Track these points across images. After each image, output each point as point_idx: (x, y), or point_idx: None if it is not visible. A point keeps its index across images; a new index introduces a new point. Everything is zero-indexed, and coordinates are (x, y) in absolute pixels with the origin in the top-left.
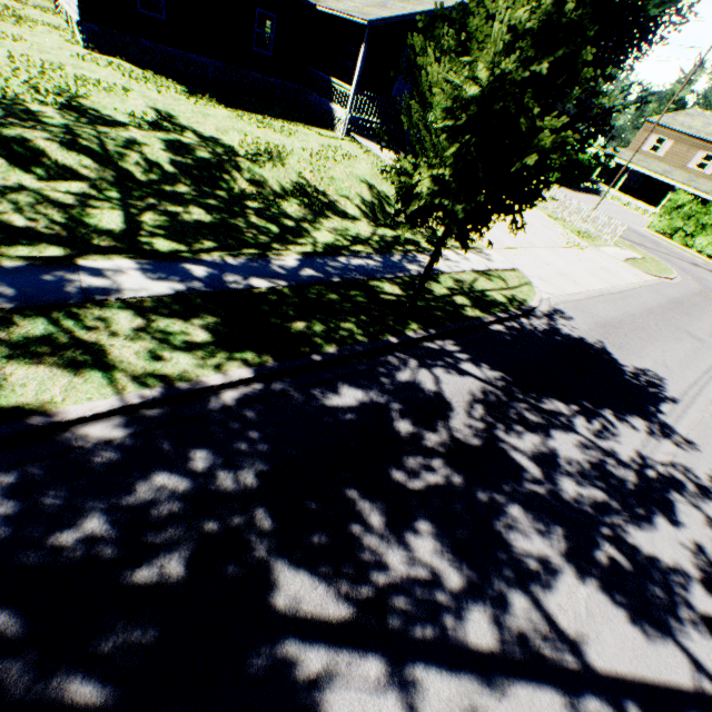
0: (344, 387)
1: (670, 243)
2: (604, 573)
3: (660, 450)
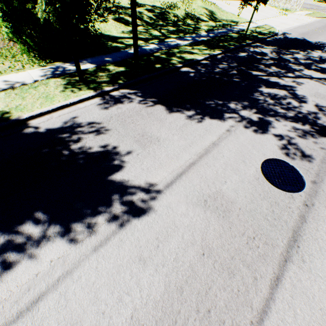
0: (240, 53)
1: (325, 5)
2: (313, 70)
3: (325, 55)
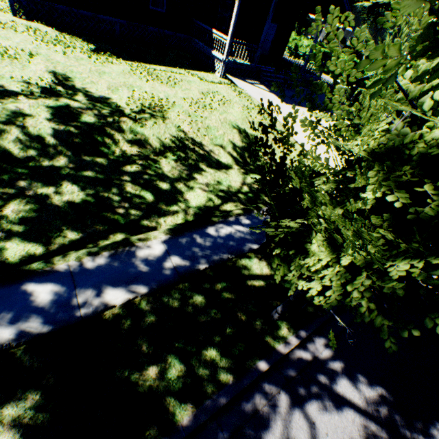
0: None
1: None
2: None
3: None
